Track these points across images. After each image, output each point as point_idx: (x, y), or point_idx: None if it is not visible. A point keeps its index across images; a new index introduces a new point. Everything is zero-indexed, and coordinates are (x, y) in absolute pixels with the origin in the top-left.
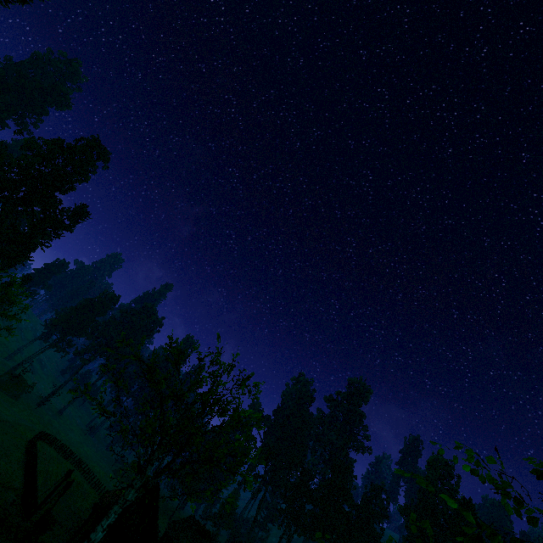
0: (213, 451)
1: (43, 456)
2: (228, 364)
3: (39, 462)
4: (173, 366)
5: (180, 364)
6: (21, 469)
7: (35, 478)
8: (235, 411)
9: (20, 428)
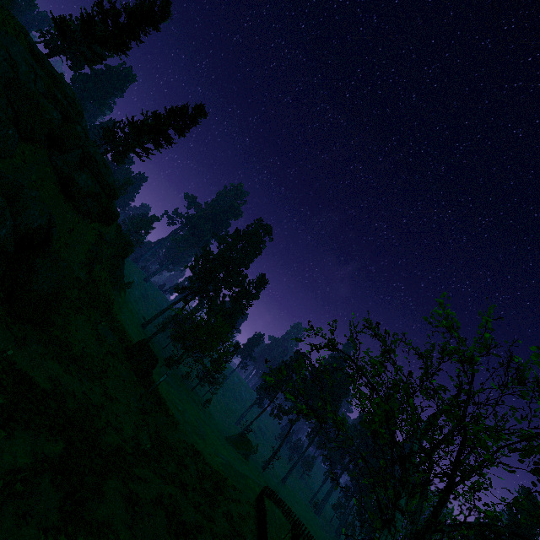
0: (534, 473)
1: (273, 517)
2: (474, 350)
3: (270, 523)
4: (383, 355)
5: (392, 352)
6: (254, 524)
7: (265, 534)
8: (527, 434)
9: (249, 481)
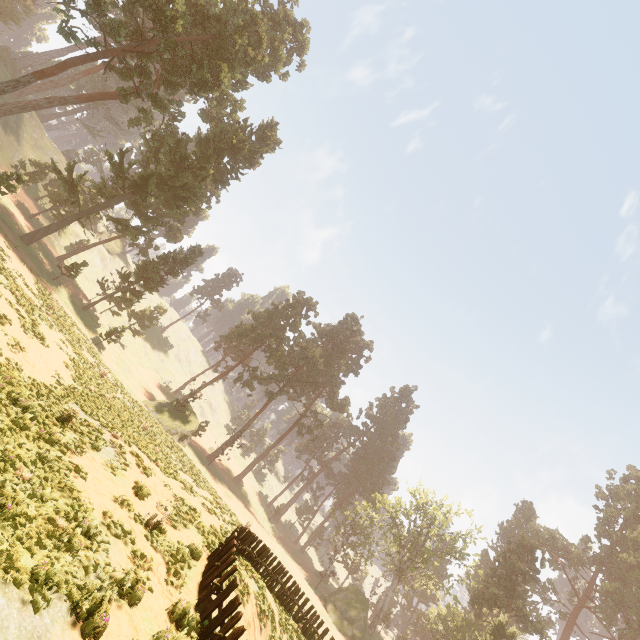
0: None
1: (248, 628)
2: None
3: None
4: None
5: None
6: None
7: None
8: None
9: (182, 506)
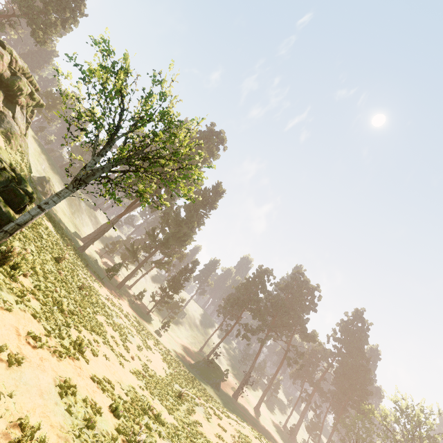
0: None
1: None
2: None
3: None
4: None
5: None
6: None
7: None
8: None
9: (241, 435)
